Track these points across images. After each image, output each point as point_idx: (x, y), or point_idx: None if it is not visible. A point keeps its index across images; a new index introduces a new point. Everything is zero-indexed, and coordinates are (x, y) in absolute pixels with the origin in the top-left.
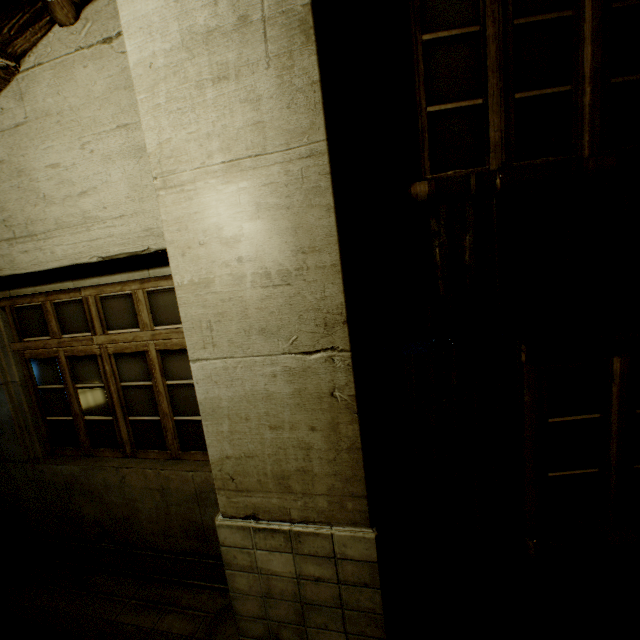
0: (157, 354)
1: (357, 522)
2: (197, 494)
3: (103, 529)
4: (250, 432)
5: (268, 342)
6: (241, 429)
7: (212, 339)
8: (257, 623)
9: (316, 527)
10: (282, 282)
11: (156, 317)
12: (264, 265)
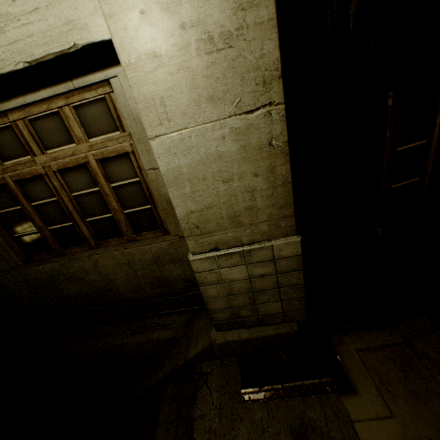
0: (97, 163)
1: (288, 234)
2: (155, 259)
3: (90, 299)
4: (207, 189)
5: (216, 108)
6: (200, 188)
7: (166, 115)
8: (224, 312)
9: (260, 244)
10: (224, 45)
11: (88, 130)
12: (206, 29)
